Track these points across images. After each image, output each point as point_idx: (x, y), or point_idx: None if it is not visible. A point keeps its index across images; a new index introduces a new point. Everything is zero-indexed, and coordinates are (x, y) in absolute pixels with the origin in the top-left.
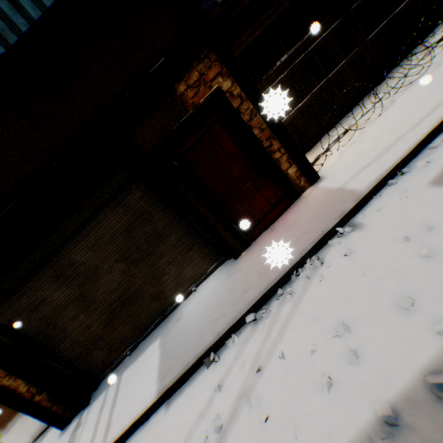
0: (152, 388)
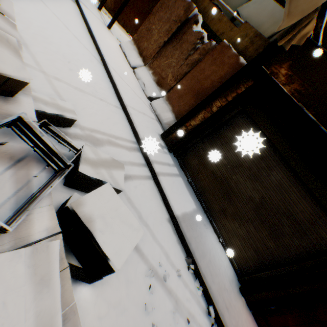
0: (179, 210)
